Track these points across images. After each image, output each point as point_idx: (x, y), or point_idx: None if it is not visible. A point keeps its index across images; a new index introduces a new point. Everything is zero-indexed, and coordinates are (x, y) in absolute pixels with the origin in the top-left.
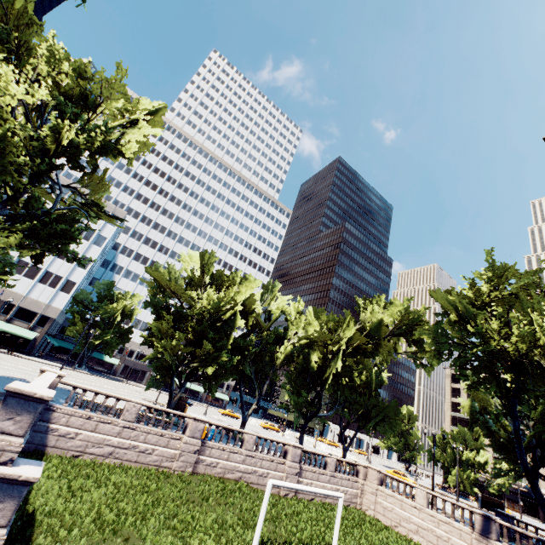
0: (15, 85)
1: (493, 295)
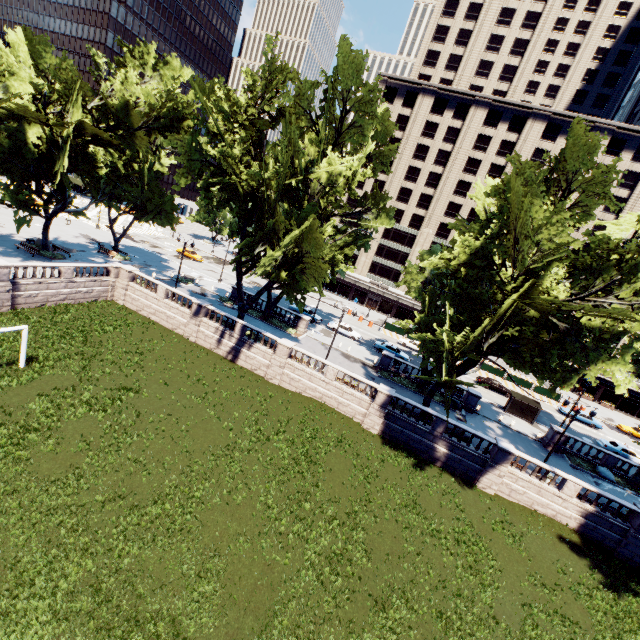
0: None
1: (251, 111)
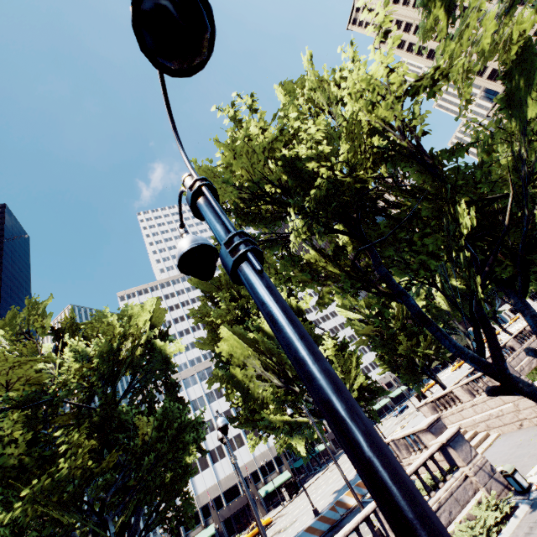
0: None
1: None
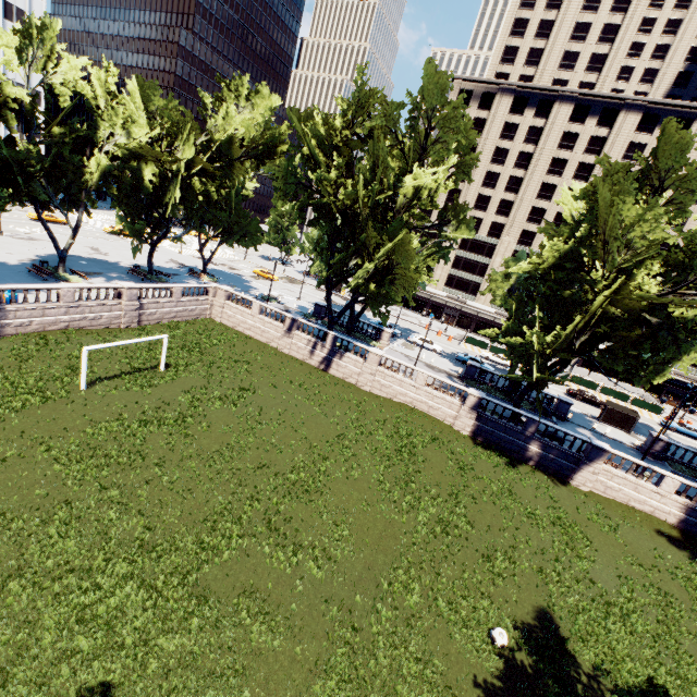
0: None
1: (345, 135)
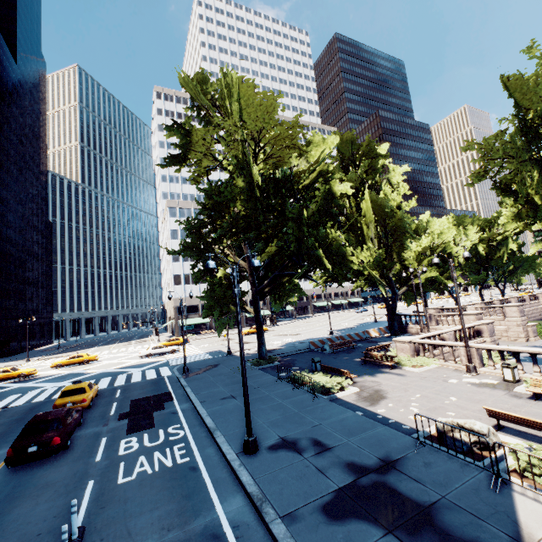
0: (392, 194)
1: None
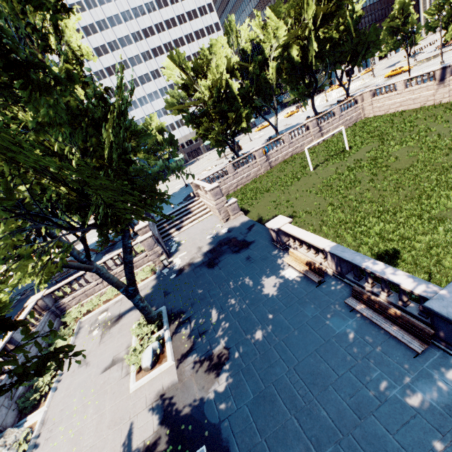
0: None
1: None
